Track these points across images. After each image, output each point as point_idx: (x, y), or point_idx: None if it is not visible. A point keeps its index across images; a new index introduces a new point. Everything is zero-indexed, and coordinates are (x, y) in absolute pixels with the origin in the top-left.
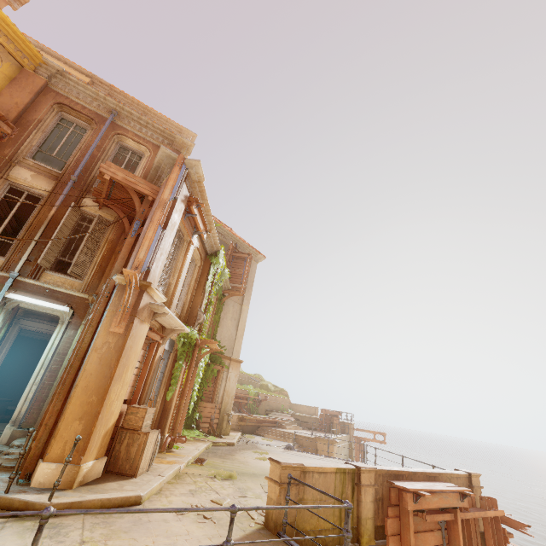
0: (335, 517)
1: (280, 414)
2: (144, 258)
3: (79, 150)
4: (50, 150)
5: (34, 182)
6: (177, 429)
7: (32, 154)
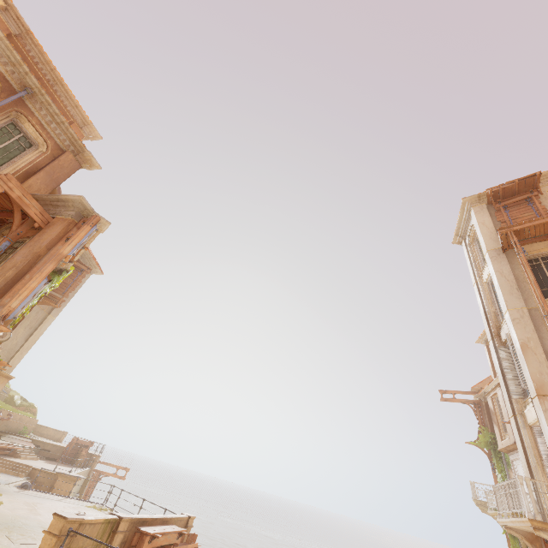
0: None
1: (18, 438)
2: (16, 308)
3: None
4: None
5: None
6: None
7: None
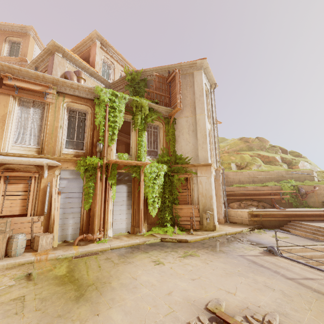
0: None
1: None
2: None
3: None
4: None
5: None
6: (94, 229)
7: None
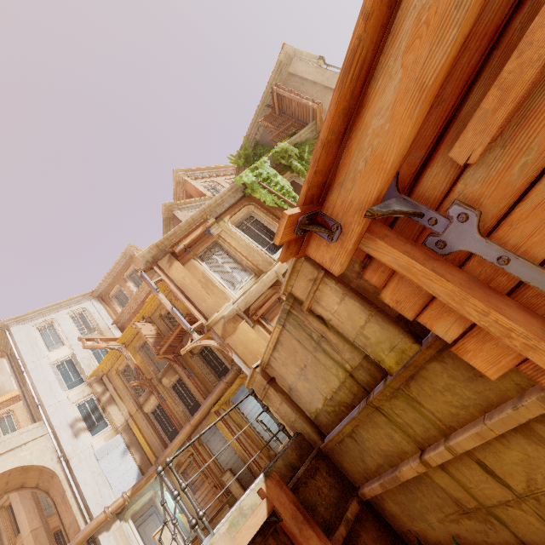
0: (332, 369)
1: None
2: (187, 328)
3: None
4: None
5: None
6: None
7: None
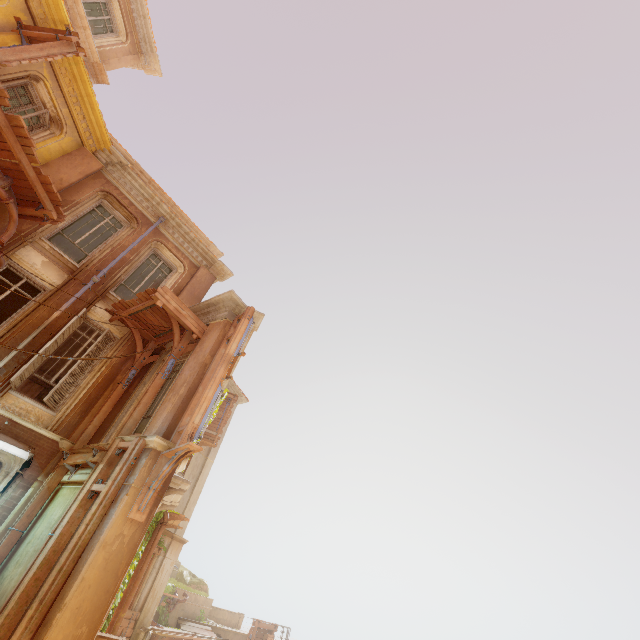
0: None
1: (197, 625)
2: (199, 424)
3: (110, 247)
4: (74, 236)
5: (42, 271)
6: None
7: (51, 236)
